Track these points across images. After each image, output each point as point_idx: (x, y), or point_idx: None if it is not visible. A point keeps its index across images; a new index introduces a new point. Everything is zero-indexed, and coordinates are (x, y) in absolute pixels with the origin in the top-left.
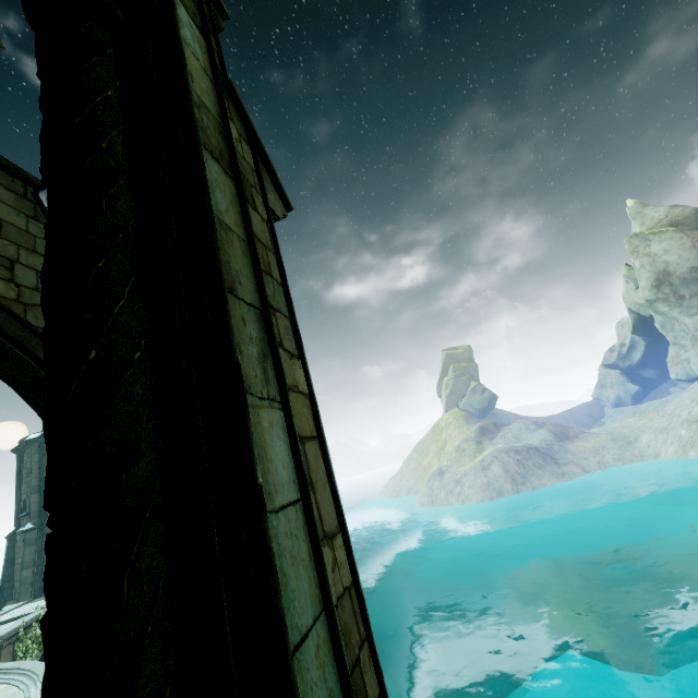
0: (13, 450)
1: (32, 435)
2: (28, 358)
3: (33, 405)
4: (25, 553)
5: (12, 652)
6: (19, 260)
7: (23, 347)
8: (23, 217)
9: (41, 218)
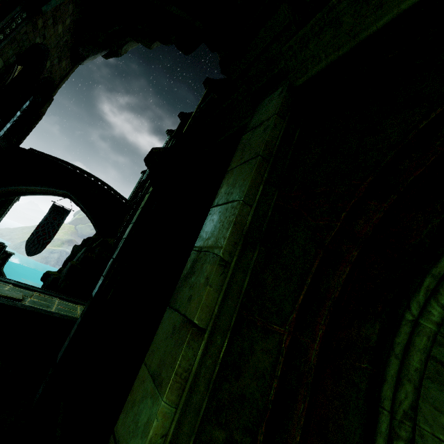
0: None
1: None
2: None
3: None
4: None
5: None
6: None
7: None
8: None
9: None
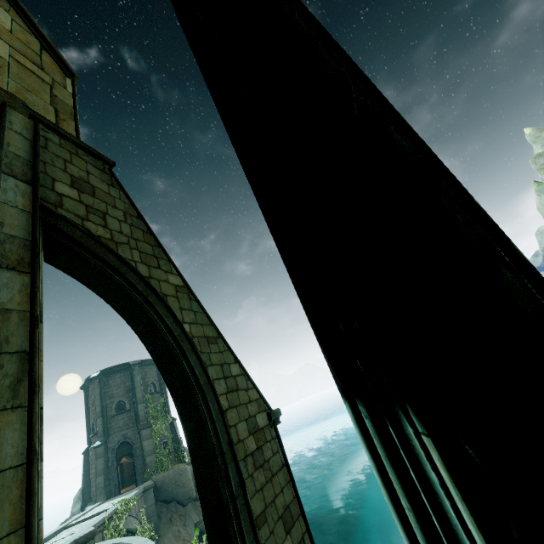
0: (81, 387)
1: (93, 374)
2: (122, 281)
3: (126, 318)
4: (97, 464)
5: (102, 538)
6: (107, 213)
7: (118, 273)
8: (105, 185)
9: (116, 185)
